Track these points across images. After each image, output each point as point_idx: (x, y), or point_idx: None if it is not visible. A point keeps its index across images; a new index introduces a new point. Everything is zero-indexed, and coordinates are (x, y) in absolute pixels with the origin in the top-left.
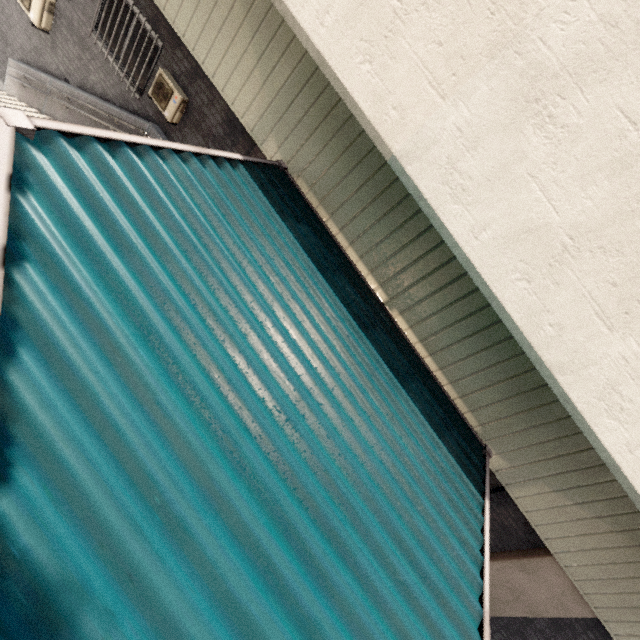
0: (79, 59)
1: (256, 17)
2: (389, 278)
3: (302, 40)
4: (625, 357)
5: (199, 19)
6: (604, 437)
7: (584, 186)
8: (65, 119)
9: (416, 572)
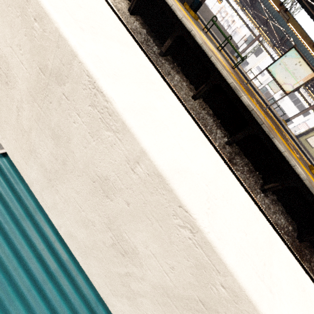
0: None
1: None
2: None
3: None
4: (122, 310)
5: None
6: None
7: (79, 226)
8: None
9: None
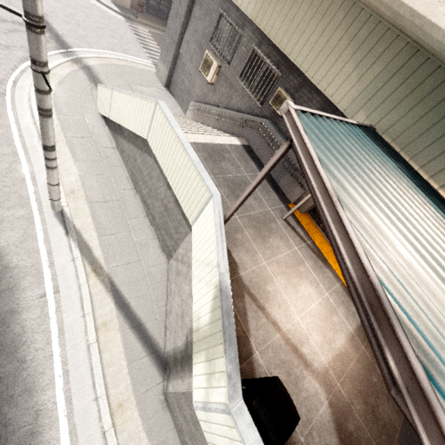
0: (227, 94)
1: (357, 42)
2: None
3: (437, 36)
4: None
5: (313, 54)
6: None
7: None
8: (215, 125)
9: None
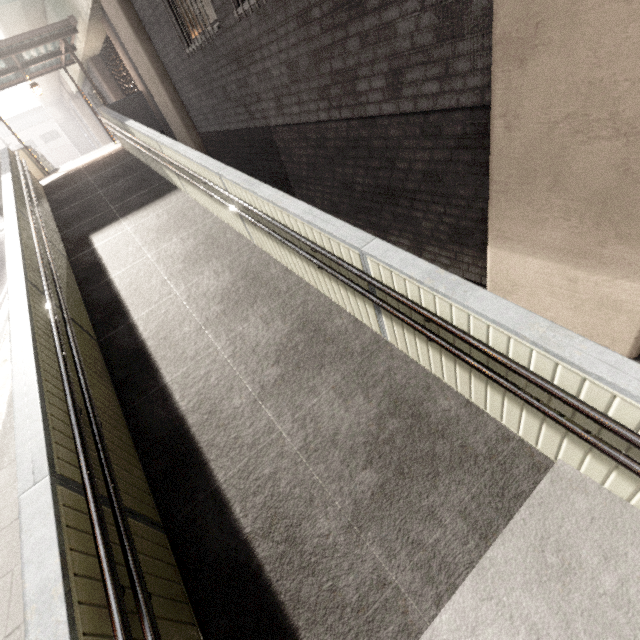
0: None
1: None
2: None
3: None
4: None
5: None
6: None
7: None
8: None
9: None
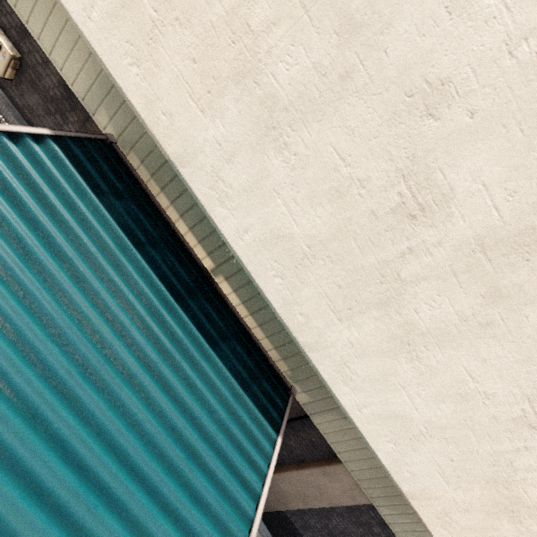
0: None
1: None
2: (215, 249)
3: (76, 29)
4: (351, 342)
5: None
6: (342, 399)
7: (314, 206)
8: None
9: (180, 529)
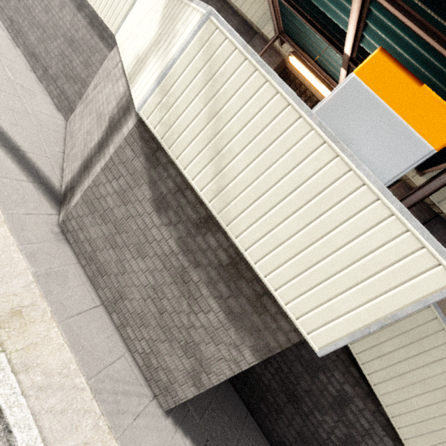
0: None
1: None
2: None
3: None
4: None
5: None
6: None
7: None
8: None
9: None
